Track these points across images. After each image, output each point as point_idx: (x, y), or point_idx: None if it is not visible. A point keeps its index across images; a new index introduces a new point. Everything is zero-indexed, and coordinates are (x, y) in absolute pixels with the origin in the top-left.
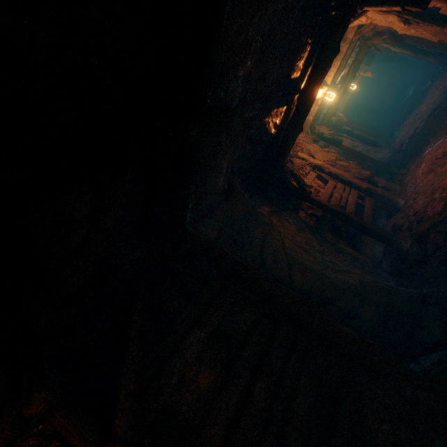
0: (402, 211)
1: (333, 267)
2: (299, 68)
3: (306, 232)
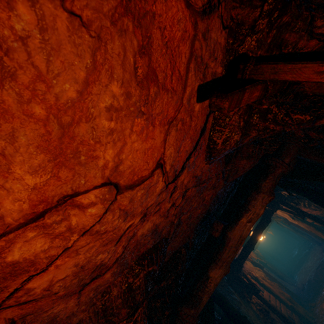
0: None
1: None
2: None
3: (261, 320)
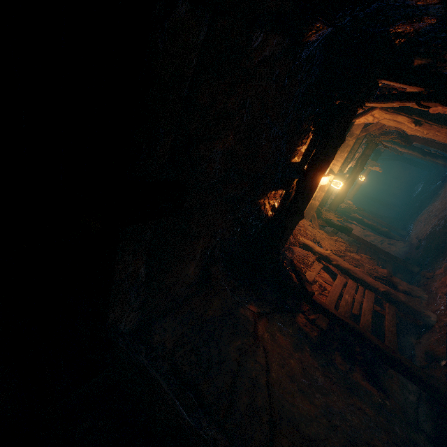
0: (436, 330)
1: (344, 429)
2: (301, 153)
3: (305, 352)
